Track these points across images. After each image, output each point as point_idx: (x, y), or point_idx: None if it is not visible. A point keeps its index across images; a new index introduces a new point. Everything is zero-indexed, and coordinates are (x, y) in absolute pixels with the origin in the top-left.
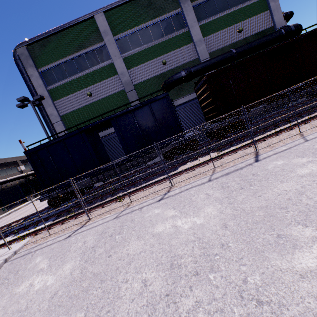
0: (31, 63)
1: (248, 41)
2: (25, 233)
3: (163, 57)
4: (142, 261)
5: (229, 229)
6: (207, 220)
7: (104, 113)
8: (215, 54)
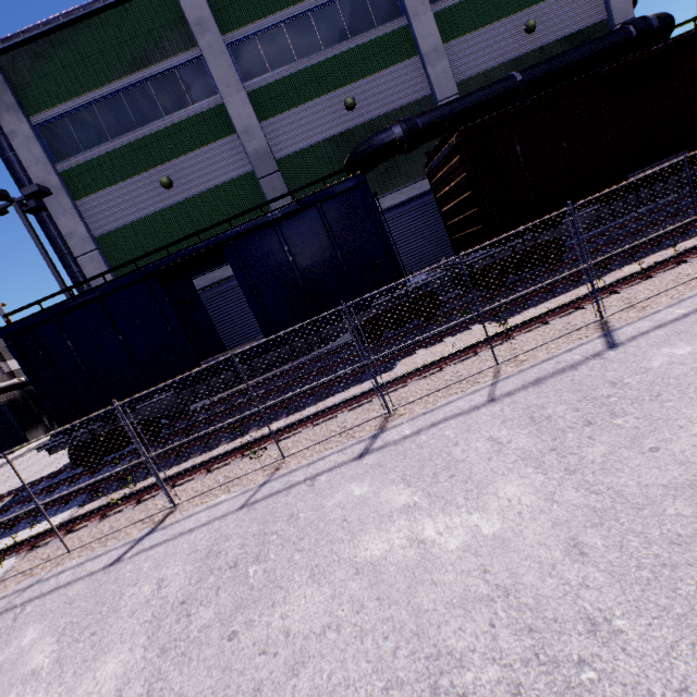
0: (10, 100)
1: (550, 56)
2: (7, 541)
3: (346, 90)
4: (334, 667)
5: (594, 562)
6: (512, 523)
7: (205, 229)
8: (472, 86)
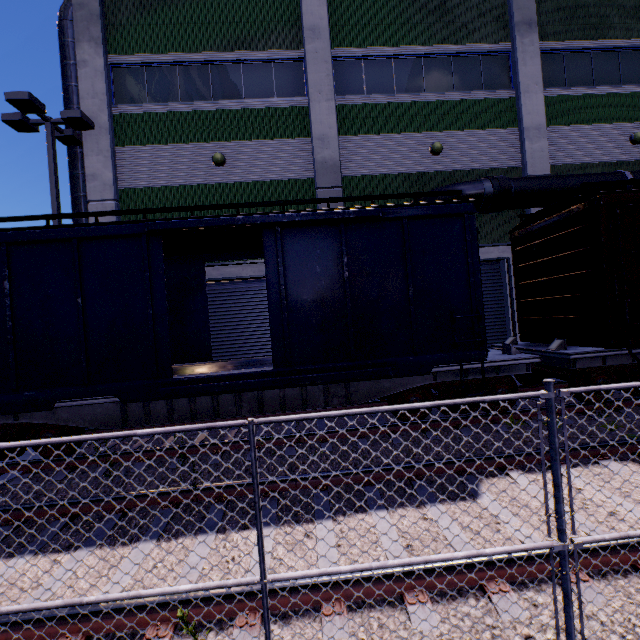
0: (97, 33)
1: None
2: None
3: (436, 135)
4: None
5: None
6: None
7: (250, 203)
8: (564, 173)
